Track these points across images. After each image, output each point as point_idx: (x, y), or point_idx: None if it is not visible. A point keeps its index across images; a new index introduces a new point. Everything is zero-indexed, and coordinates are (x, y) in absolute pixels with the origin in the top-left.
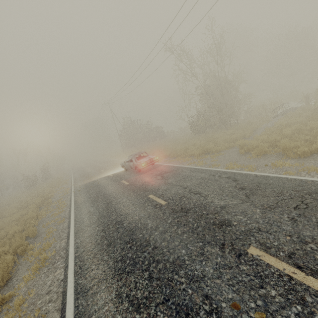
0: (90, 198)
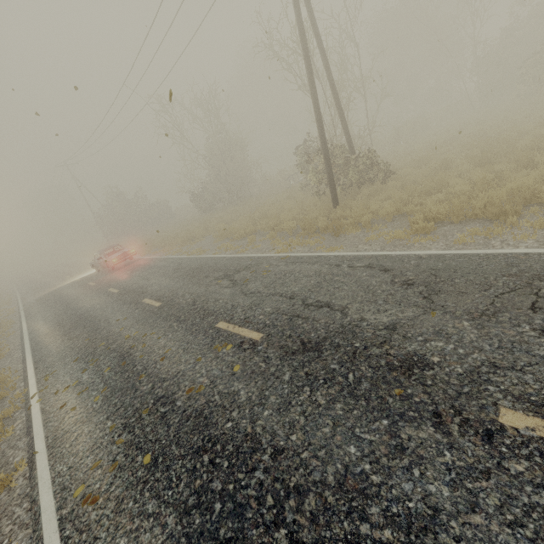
0: (47, 307)
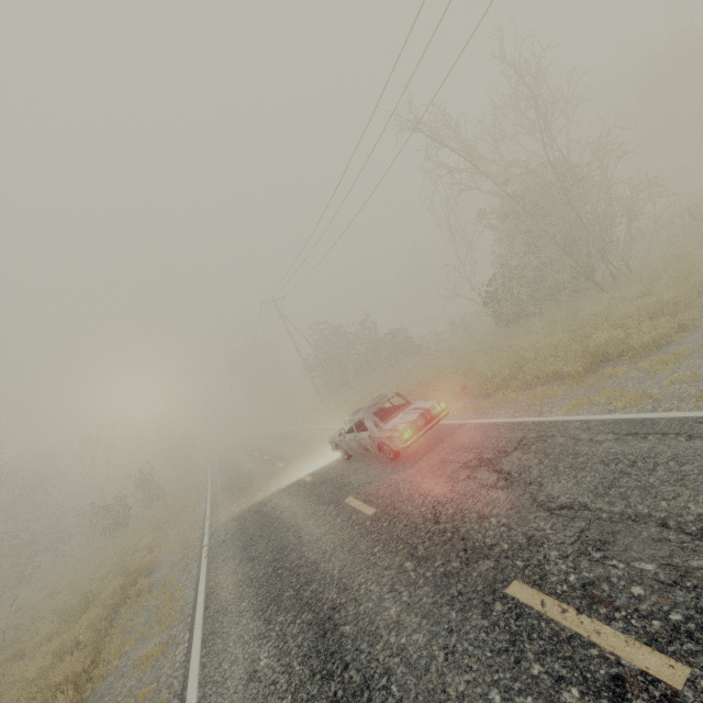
0: (254, 581)
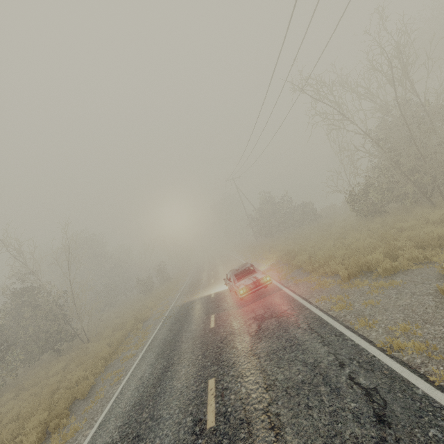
0: (164, 341)
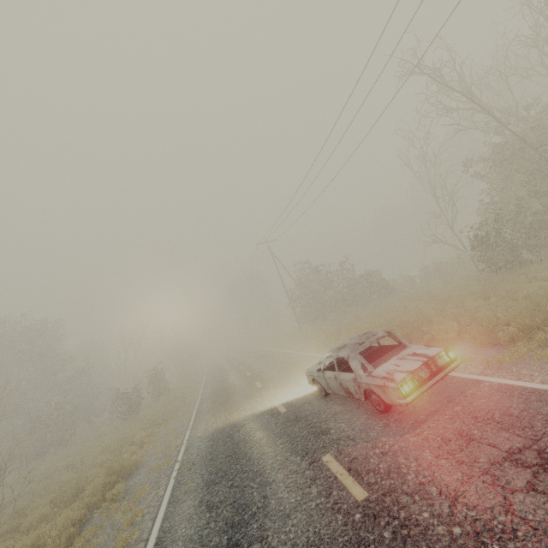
0: None
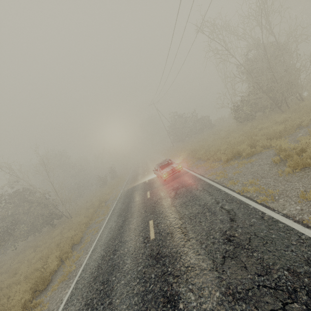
0: (121, 209)
